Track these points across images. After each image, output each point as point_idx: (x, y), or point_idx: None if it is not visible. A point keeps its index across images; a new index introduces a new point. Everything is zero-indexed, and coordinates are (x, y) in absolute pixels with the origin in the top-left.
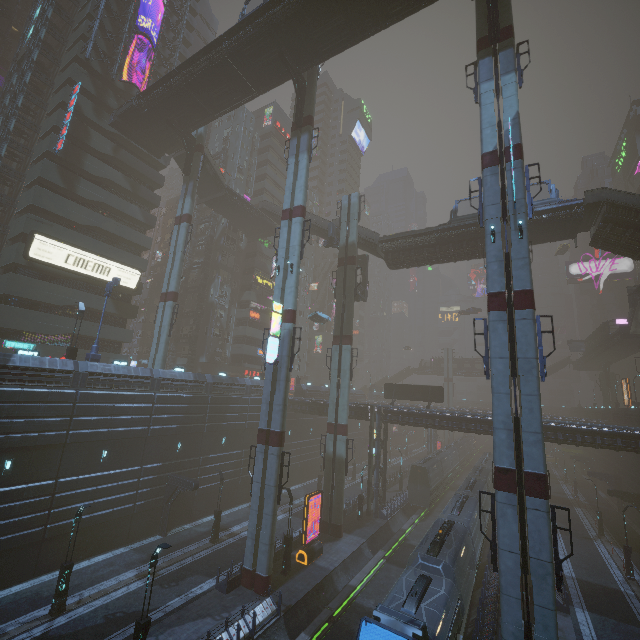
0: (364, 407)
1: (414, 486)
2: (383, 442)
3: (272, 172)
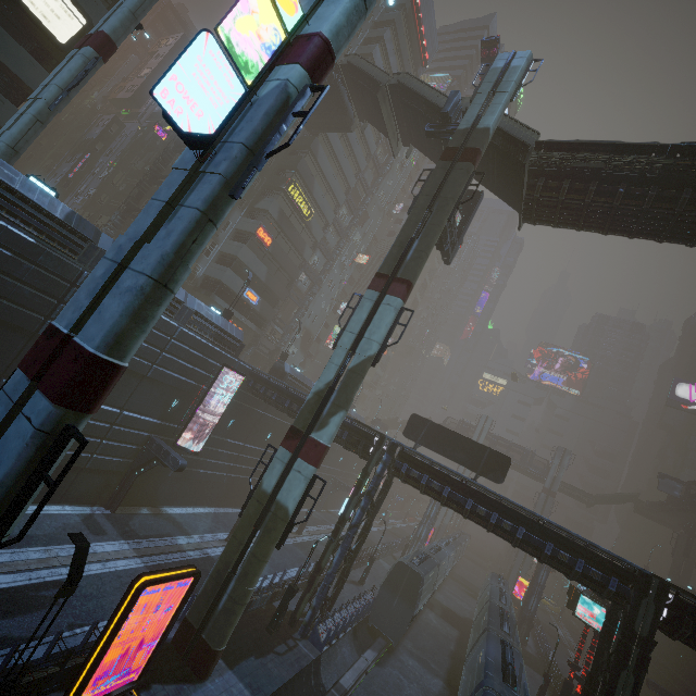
0: (369, 433)
1: (388, 596)
2: (374, 506)
3: (380, 60)
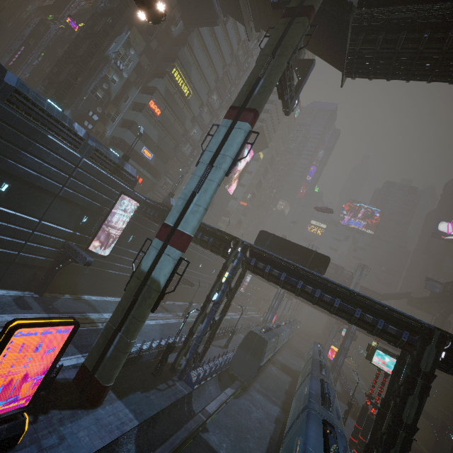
0: (227, 238)
1: (243, 354)
2: (231, 290)
3: None
